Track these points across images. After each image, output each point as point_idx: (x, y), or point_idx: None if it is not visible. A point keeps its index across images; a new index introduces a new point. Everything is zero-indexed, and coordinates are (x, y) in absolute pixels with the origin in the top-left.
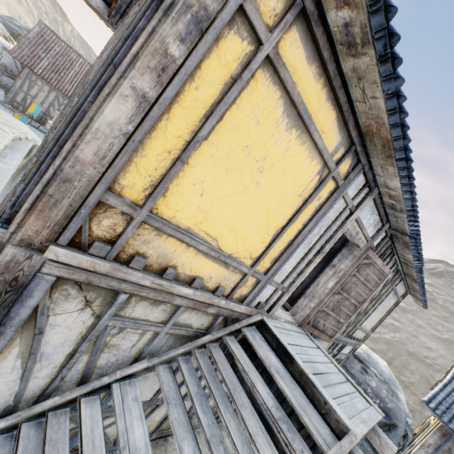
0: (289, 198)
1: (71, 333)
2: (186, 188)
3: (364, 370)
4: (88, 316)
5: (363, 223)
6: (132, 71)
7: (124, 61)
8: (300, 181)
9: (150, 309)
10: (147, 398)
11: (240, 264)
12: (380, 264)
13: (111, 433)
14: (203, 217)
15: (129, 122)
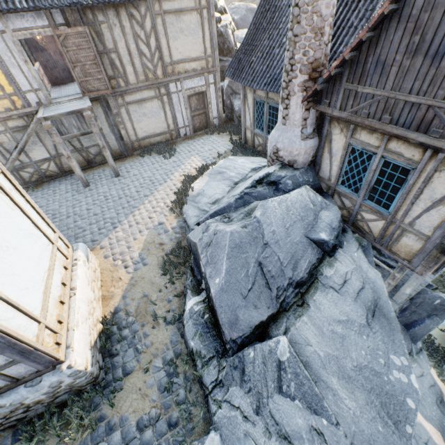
0: None
1: None
2: None
3: None
4: None
5: (27, 26)
6: None
7: None
8: None
9: None
10: (49, 156)
11: None
12: (71, 31)
13: (55, 171)
14: None
15: None
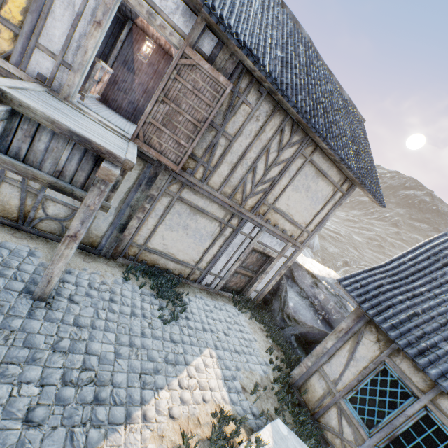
0: None
1: None
2: None
3: (315, 285)
4: None
5: (156, 2)
6: None
7: None
8: None
9: None
10: None
11: None
12: (209, 69)
13: None
14: None
15: None
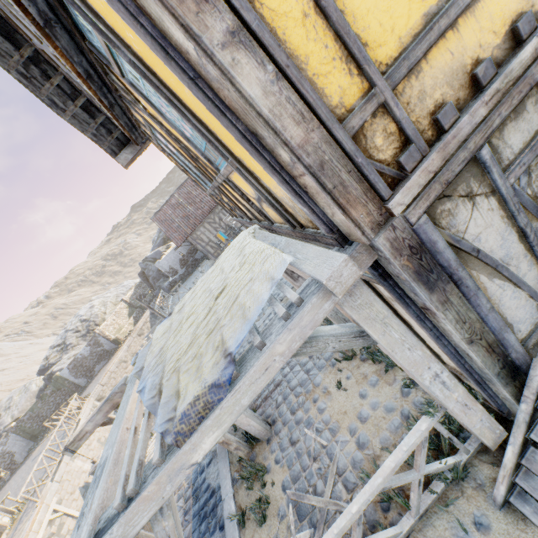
0: None
1: (494, 227)
2: (361, 3)
3: None
4: (485, 203)
5: None
6: (203, 42)
7: (192, 57)
8: None
9: (522, 123)
10: None
11: None
12: None
13: None
14: None
15: (263, 68)
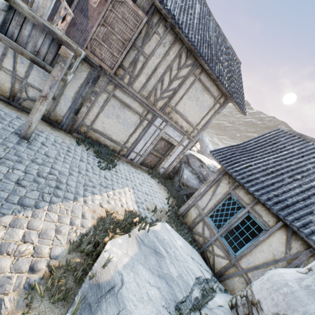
0: None
1: None
2: None
3: (202, 166)
4: None
5: None
6: None
7: None
8: None
9: None
10: None
11: None
12: (132, 5)
13: None
14: None
15: None
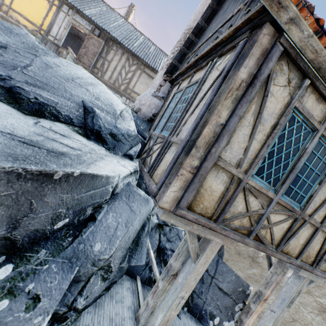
0: (42, 9)
1: None
2: (16, 4)
3: None
4: None
5: (80, 23)
6: None
7: None
8: (44, 5)
9: None
10: None
11: (36, 25)
12: (97, 38)
13: None
14: (22, 10)
15: None
